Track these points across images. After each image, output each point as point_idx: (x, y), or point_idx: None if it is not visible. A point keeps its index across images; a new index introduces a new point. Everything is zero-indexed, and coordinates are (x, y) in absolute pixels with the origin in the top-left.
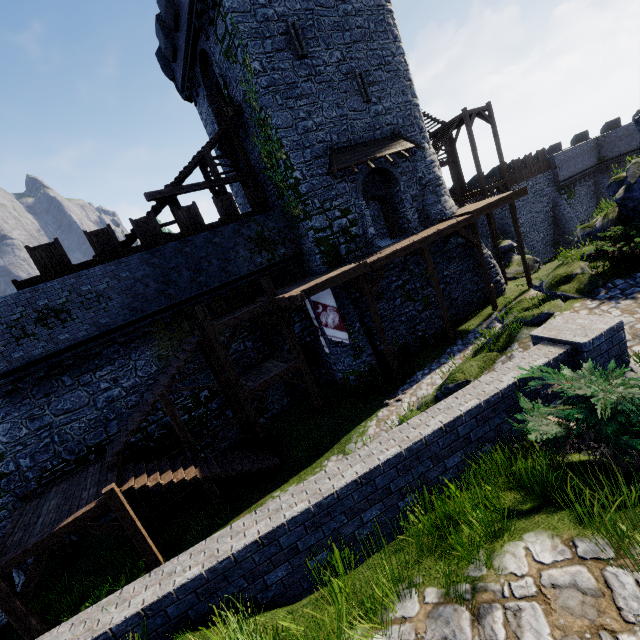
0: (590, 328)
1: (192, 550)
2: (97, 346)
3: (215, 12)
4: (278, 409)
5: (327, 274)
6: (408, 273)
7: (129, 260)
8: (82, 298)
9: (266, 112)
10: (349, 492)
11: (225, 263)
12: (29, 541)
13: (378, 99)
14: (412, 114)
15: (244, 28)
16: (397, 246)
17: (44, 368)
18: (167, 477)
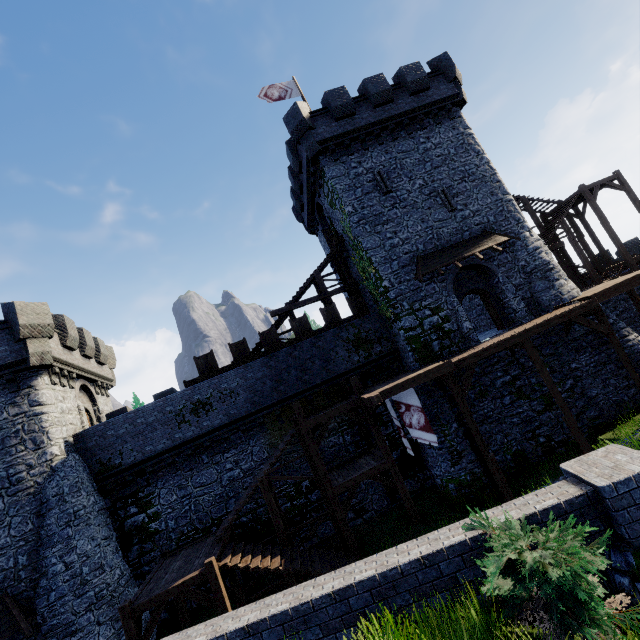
0: (621, 468)
1: (208, 622)
2: (226, 432)
3: (322, 180)
4: (377, 511)
5: (414, 372)
6: (518, 367)
7: (253, 364)
8: (220, 394)
9: (358, 240)
10: (324, 605)
11: (326, 362)
12: (154, 592)
13: (464, 206)
14: (505, 209)
15: (340, 186)
16: (492, 341)
17: (192, 447)
18: (255, 562)
